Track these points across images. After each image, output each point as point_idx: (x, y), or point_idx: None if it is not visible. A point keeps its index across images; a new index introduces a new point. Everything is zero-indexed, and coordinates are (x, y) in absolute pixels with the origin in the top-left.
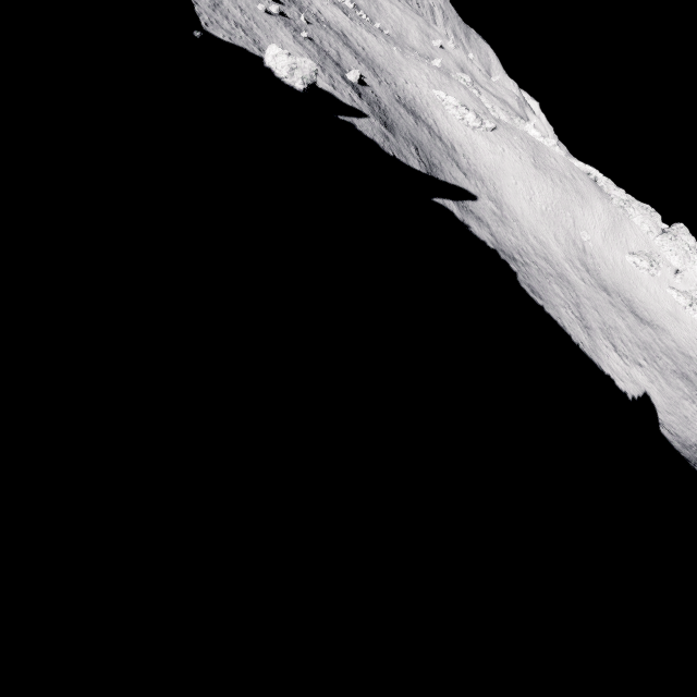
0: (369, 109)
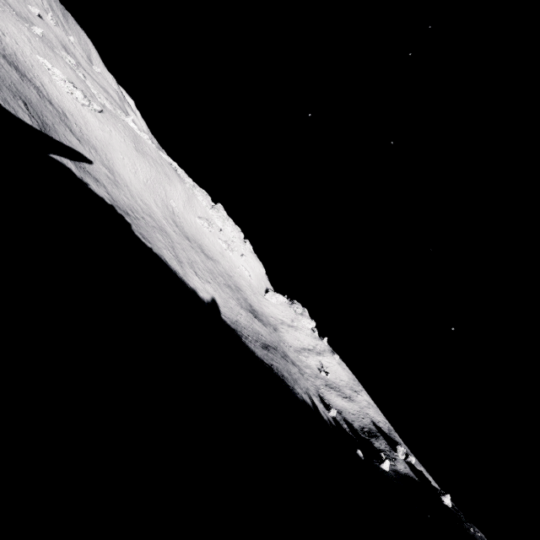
0: None
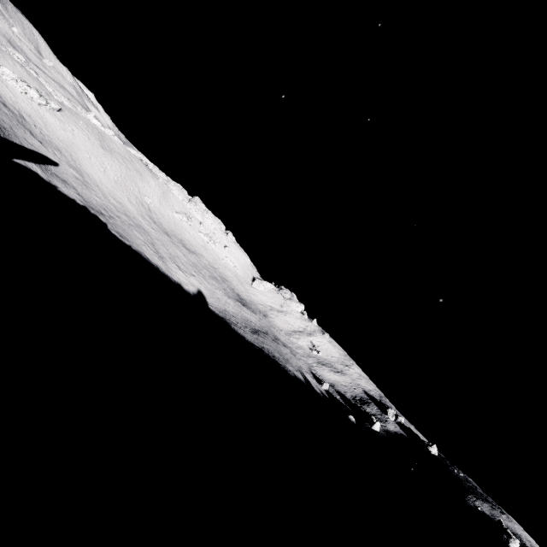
0: None
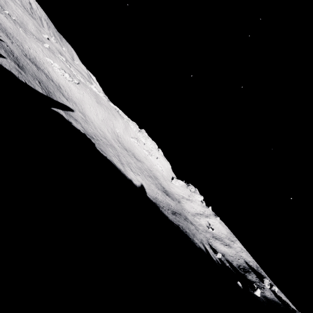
0: (6, 54)
